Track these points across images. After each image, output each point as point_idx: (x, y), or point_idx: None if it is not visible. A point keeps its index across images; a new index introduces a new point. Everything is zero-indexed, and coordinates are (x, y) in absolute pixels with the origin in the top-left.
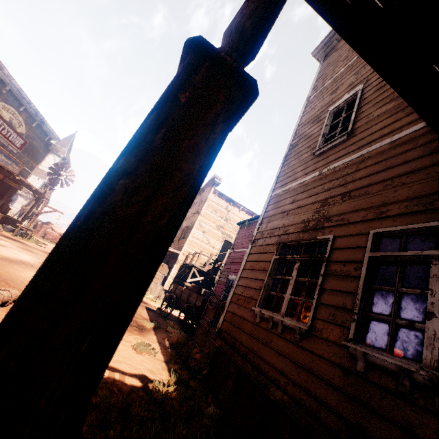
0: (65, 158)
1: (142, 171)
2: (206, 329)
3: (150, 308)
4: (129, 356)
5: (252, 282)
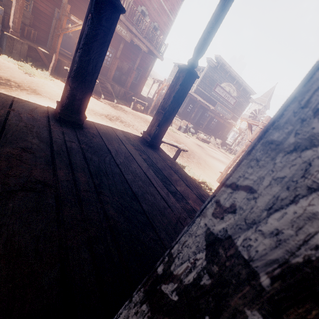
0: (265, 105)
1: (165, 98)
2: None
3: None
4: None
5: None
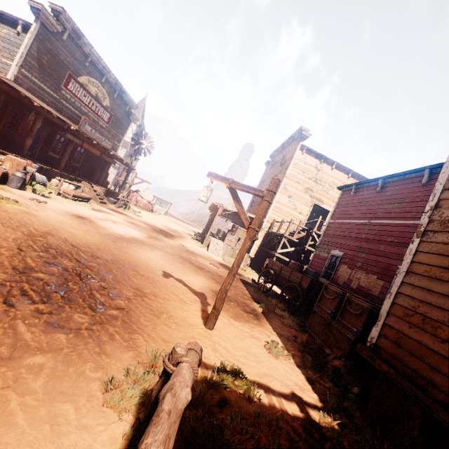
0: (140, 124)
1: None
2: (325, 321)
3: (246, 281)
4: (271, 364)
5: (437, 299)
